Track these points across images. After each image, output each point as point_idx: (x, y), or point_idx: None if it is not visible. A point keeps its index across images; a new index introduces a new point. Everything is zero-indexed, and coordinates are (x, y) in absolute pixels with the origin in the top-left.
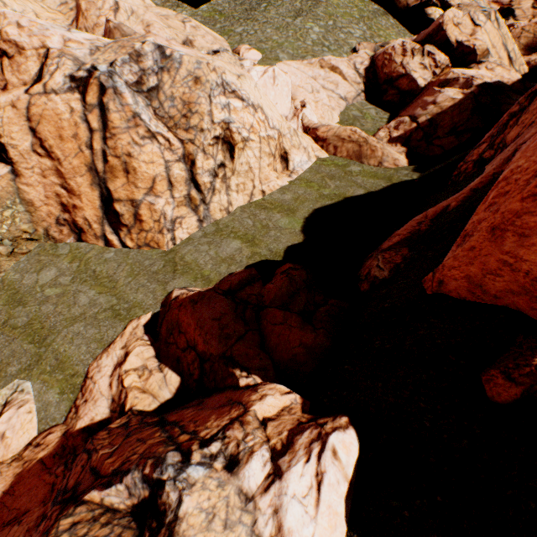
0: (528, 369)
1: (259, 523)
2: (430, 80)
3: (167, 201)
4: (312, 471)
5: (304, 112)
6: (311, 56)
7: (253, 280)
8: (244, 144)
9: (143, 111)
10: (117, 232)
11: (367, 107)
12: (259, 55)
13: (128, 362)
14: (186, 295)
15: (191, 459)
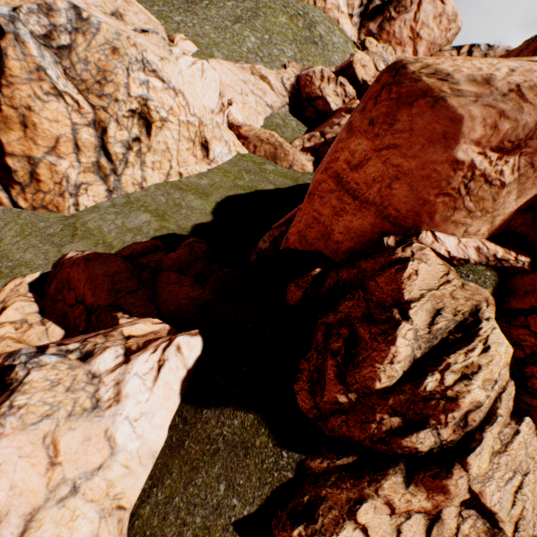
0: (307, 278)
1: (101, 391)
2: (340, 106)
3: (72, 165)
4: (156, 358)
5: (230, 110)
6: (245, 62)
7: (157, 250)
8: (162, 124)
9: (51, 66)
10: (8, 189)
11: (290, 119)
12: (195, 48)
13: (5, 315)
14: (81, 255)
15: (47, 351)
